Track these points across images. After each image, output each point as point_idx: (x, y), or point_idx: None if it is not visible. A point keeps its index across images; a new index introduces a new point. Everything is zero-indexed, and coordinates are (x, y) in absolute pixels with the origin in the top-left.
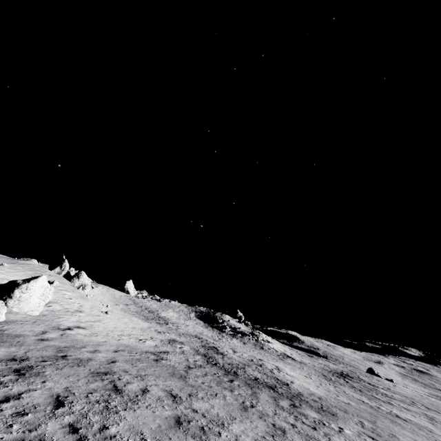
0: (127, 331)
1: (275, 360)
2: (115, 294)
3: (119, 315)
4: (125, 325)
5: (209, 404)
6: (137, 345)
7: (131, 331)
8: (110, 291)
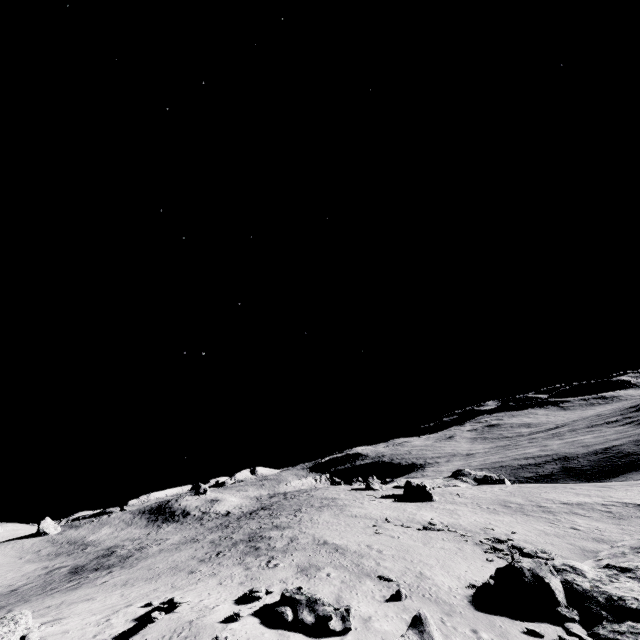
0: (1, 584)
1: (189, 529)
2: (25, 545)
3: (3, 573)
4: (3, 580)
5: (8, 600)
6: (2, 591)
7: (7, 582)
8: (18, 544)
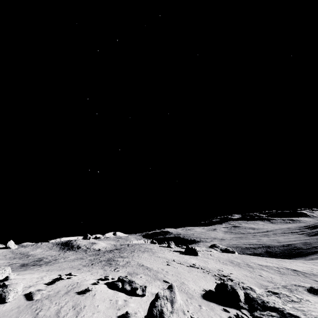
0: None
1: (79, 254)
2: None
3: None
4: None
5: None
6: None
7: None
8: None
